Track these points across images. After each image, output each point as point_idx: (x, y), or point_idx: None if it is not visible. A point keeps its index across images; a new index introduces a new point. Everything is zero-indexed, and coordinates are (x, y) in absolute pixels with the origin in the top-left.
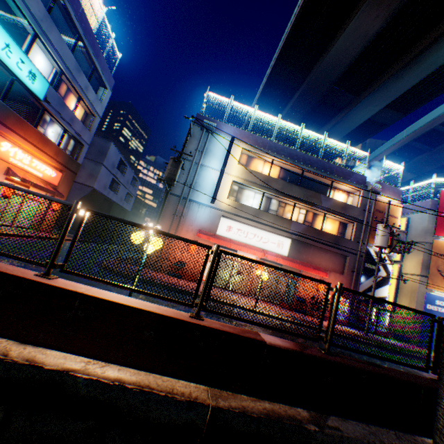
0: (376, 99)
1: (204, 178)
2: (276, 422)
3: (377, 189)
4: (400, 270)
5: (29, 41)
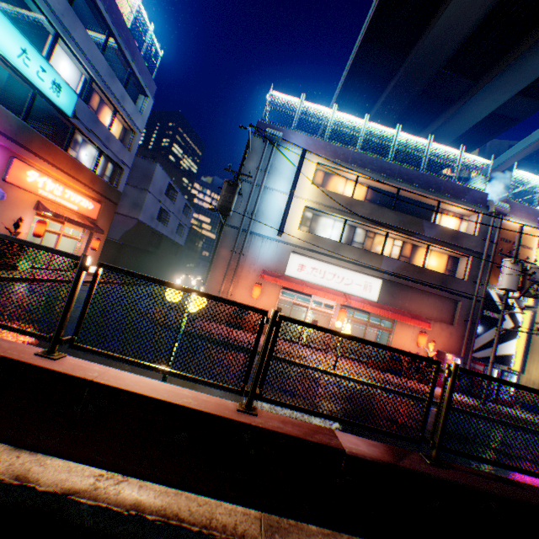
0: (504, 84)
1: (268, 204)
2: None
3: (504, 210)
4: (533, 318)
5: (50, 43)
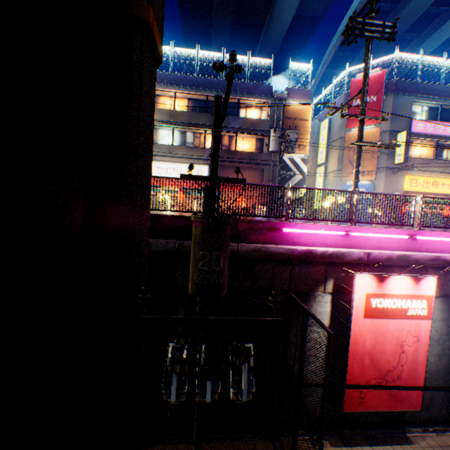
0: None
1: None
2: None
3: (283, 96)
4: (326, 171)
5: None
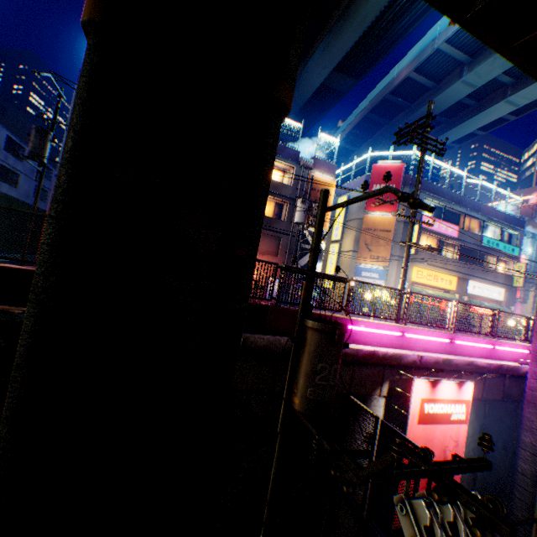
0: (322, 60)
1: None
2: None
3: (310, 165)
4: (340, 249)
5: None
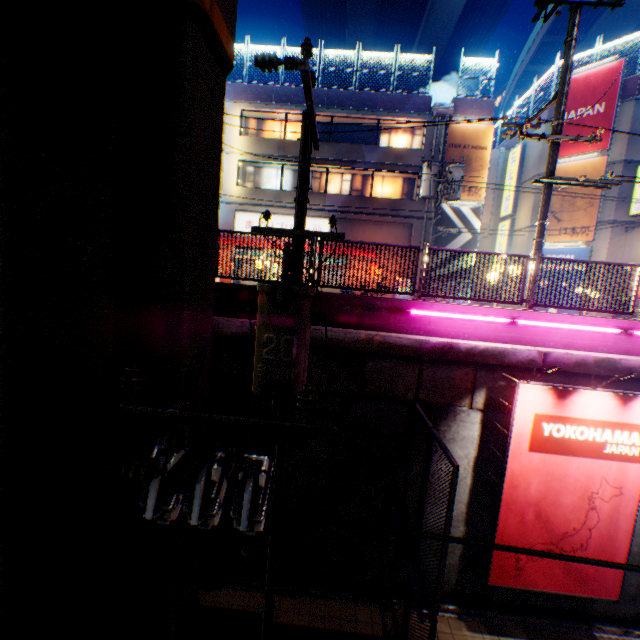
0: None
1: None
2: None
3: (447, 111)
4: (513, 227)
5: None
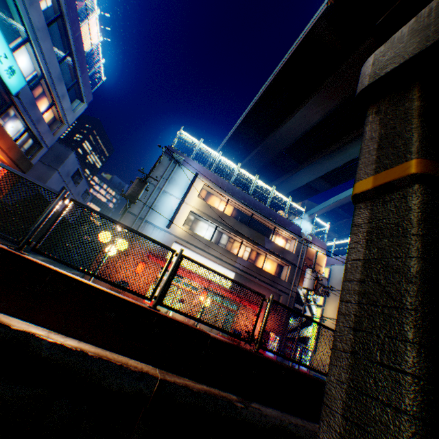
0: (313, 170)
1: (164, 203)
2: (212, 397)
3: (309, 239)
4: (322, 313)
5: (19, 41)
